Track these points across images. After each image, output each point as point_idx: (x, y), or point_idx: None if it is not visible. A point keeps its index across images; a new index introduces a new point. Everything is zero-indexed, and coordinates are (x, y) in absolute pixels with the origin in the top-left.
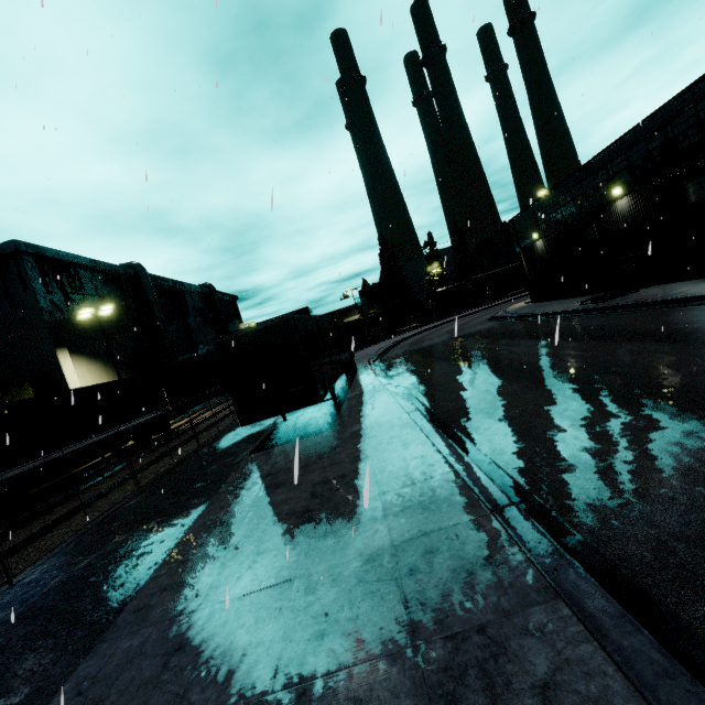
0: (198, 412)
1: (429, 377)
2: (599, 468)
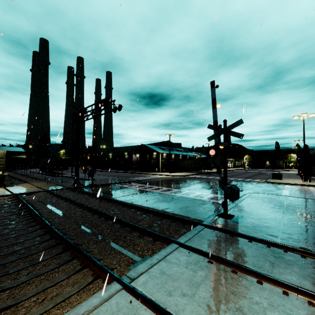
0: None
1: None
2: None
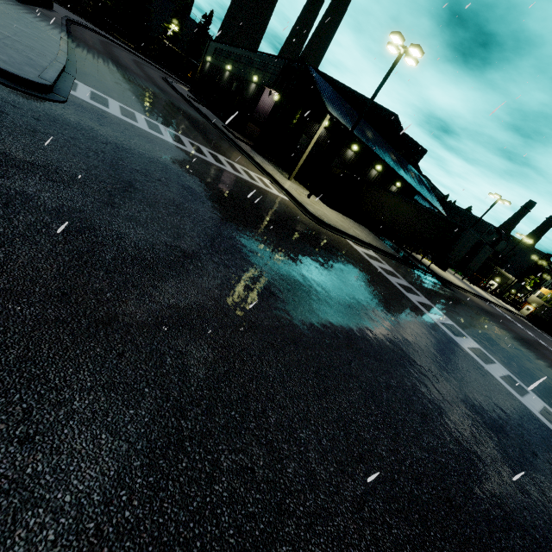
0: None
1: (88, 43)
2: (94, 61)
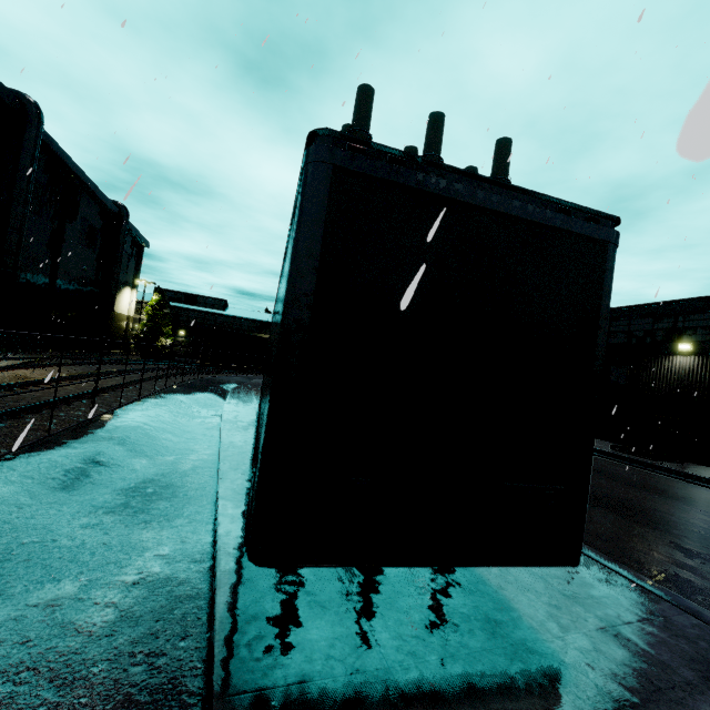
0: (8, 361)
1: None
2: None
